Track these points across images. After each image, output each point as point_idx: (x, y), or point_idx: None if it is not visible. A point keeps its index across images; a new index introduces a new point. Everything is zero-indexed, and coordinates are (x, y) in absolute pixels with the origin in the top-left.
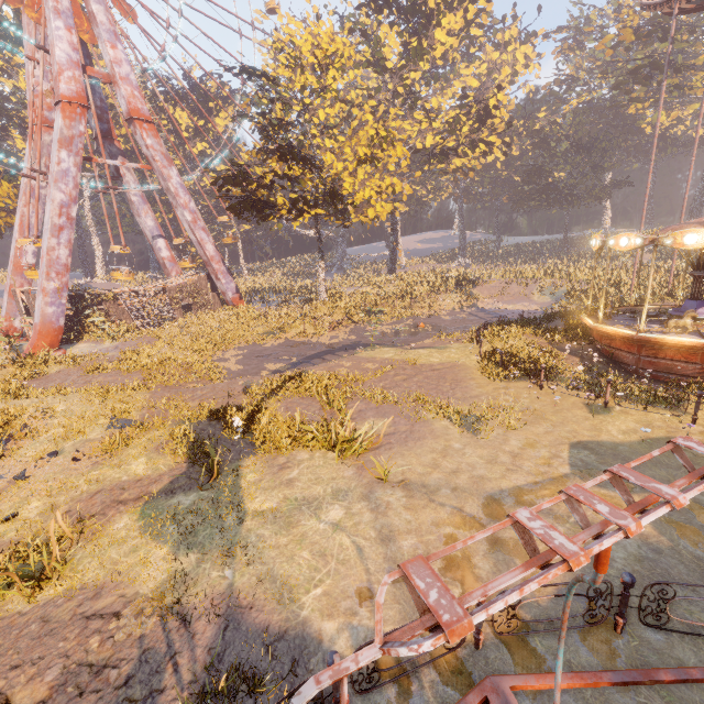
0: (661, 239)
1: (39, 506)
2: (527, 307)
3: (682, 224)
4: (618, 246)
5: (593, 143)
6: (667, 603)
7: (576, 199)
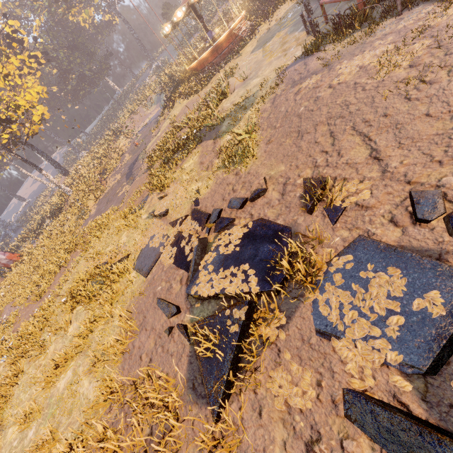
0: (189, 1)
1: (196, 185)
2: (153, 113)
3: (183, 2)
4: (179, 18)
5: (73, 43)
6: (310, 4)
7: (99, 76)
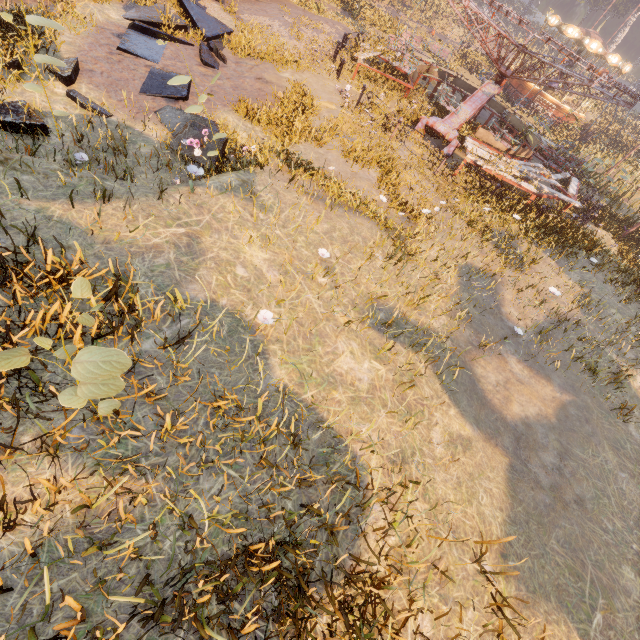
0: (563, 25)
1: None
2: None
3: (582, 28)
4: (550, 23)
5: None
6: None
7: None
